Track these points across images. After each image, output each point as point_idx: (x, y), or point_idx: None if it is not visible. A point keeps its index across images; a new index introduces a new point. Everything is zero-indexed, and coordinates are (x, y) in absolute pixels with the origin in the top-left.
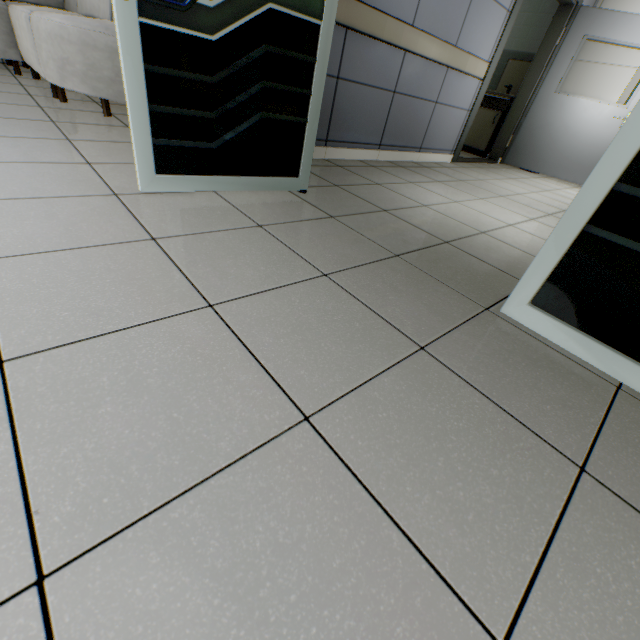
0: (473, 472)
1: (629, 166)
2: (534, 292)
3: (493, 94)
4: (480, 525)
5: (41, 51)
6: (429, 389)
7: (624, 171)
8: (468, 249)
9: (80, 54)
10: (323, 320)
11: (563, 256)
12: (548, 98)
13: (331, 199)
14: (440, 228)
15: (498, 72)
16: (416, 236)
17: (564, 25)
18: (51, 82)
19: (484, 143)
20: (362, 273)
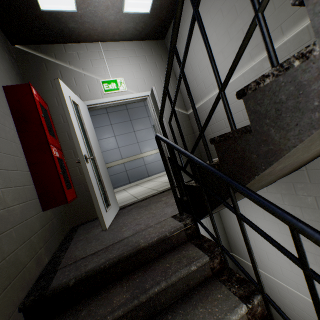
0: None
1: None
2: None
3: None
4: None
5: None
6: None
7: None
8: None
9: None
10: None
11: None
12: None
13: None
14: None
15: None
16: None
17: None
18: None
19: None
20: None
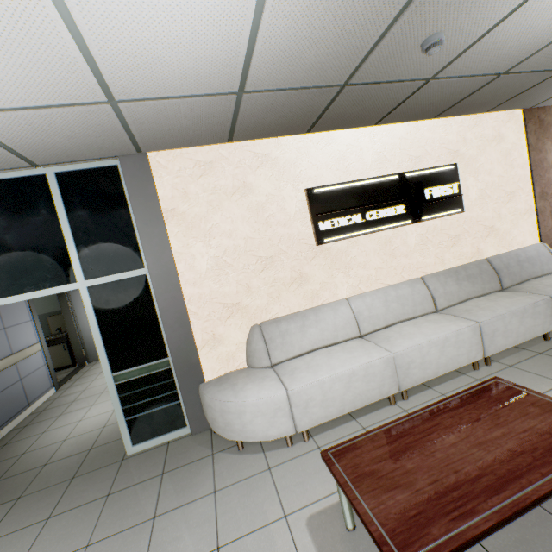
0: (139, 502)
1: (122, 403)
2: (131, 442)
3: (52, 338)
4: (144, 508)
5: None
6: (118, 501)
7: (122, 404)
8: (103, 442)
9: None
10: (66, 527)
11: (128, 428)
12: (88, 326)
13: (5, 491)
14: (83, 444)
15: (45, 324)
16: (75, 460)
17: (68, 300)
18: None
19: (69, 360)
20: (65, 500)
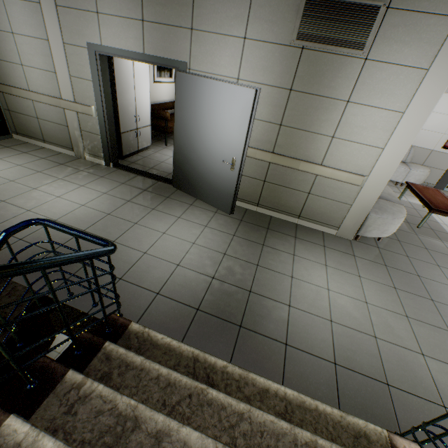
0: None
1: None
2: None
3: None
4: None
5: (409, 177)
6: None
7: None
8: None
9: (423, 177)
10: None
11: None
12: None
13: None
14: None
15: None
16: None
17: None
18: (404, 183)
19: None
20: None
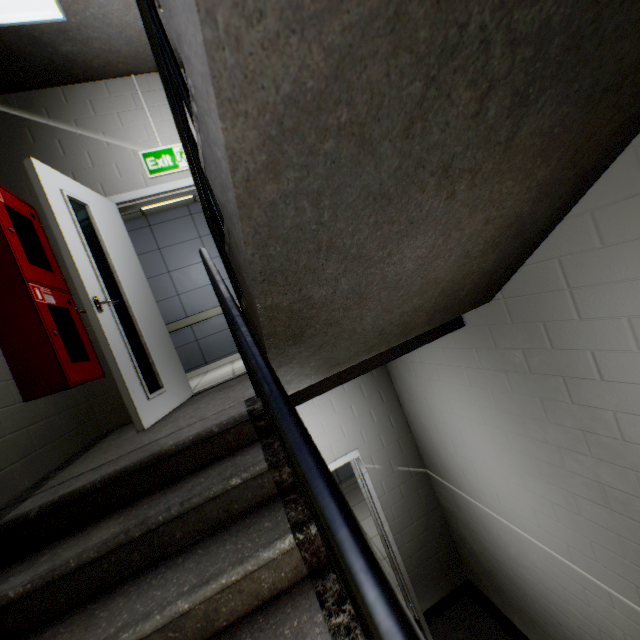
0: None
1: None
2: None
3: None
4: None
5: None
6: None
7: None
8: None
9: None
10: None
11: None
12: None
13: None
14: None
15: None
16: None
17: None
18: None
19: None
20: None
